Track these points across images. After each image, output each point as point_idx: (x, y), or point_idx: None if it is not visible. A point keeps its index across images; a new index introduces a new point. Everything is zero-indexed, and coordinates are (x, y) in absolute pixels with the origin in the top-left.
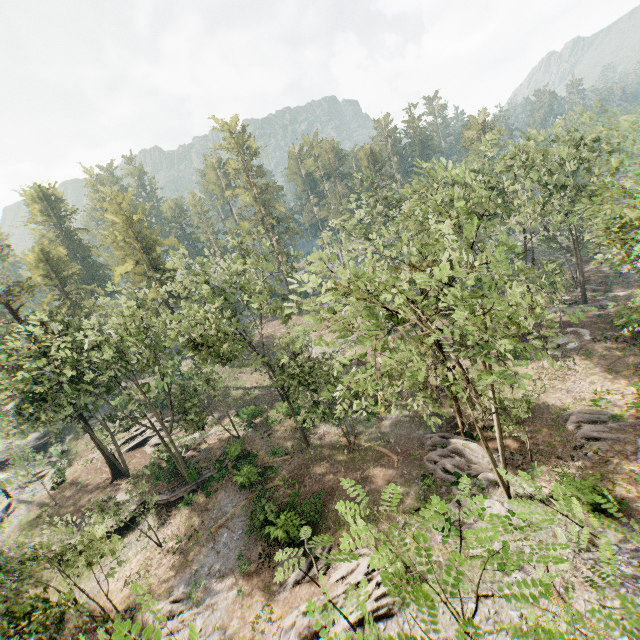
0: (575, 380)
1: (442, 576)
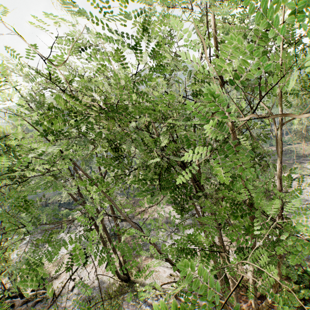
0: None
1: None
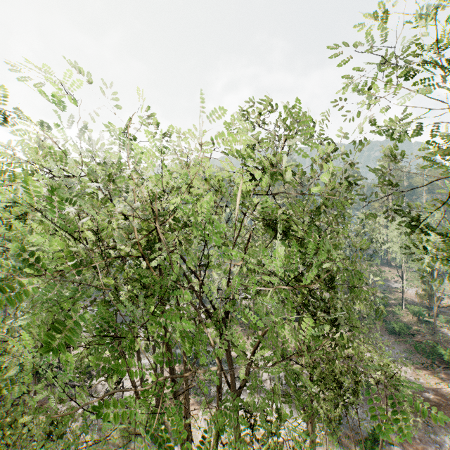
0: None
1: None
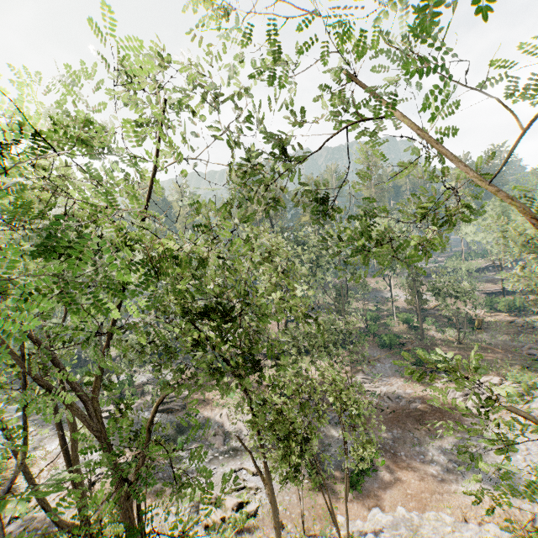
0: None
1: None
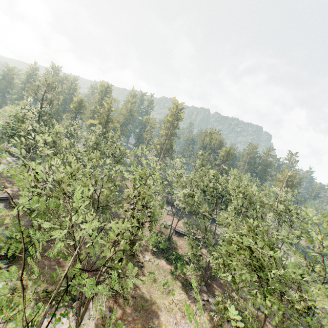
0: (188, 322)
1: (5, 324)
